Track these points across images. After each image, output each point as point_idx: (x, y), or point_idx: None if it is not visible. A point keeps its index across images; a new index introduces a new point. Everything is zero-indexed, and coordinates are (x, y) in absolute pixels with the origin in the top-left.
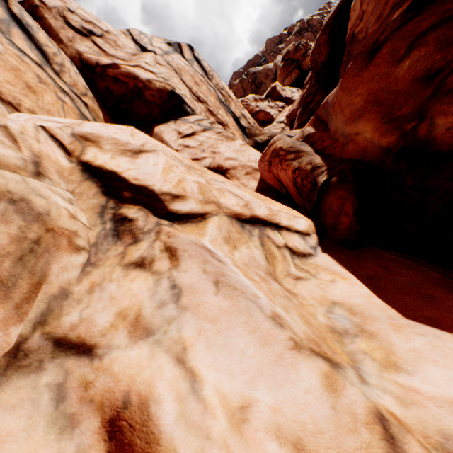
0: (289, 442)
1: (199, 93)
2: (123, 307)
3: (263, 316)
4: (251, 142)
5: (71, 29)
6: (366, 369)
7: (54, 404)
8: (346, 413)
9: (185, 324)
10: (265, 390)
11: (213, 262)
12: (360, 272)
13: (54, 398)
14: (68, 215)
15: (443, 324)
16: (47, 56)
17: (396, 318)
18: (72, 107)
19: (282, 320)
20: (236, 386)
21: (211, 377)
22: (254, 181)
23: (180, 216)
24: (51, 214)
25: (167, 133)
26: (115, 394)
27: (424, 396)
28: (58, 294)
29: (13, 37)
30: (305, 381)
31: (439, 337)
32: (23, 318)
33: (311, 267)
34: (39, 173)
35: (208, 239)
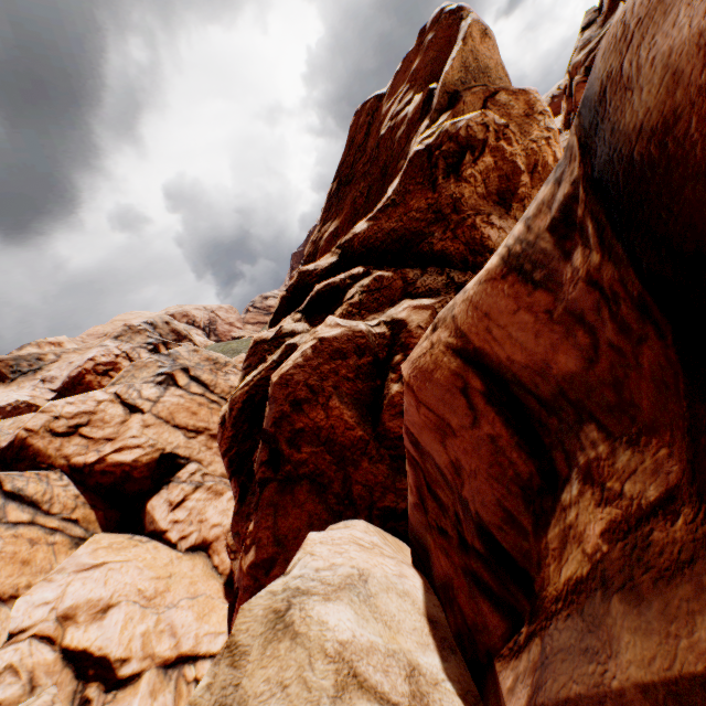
0: None
1: (198, 423)
2: None
3: None
4: None
5: (58, 437)
6: None
7: None
8: None
9: None
10: None
11: None
12: None
13: None
14: None
15: None
16: (38, 502)
17: None
18: (63, 540)
19: None
20: None
21: None
22: None
23: (125, 680)
24: None
25: (159, 508)
26: None
27: None
28: None
29: (9, 515)
30: None
31: None
32: None
33: None
34: (34, 686)
35: (140, 696)
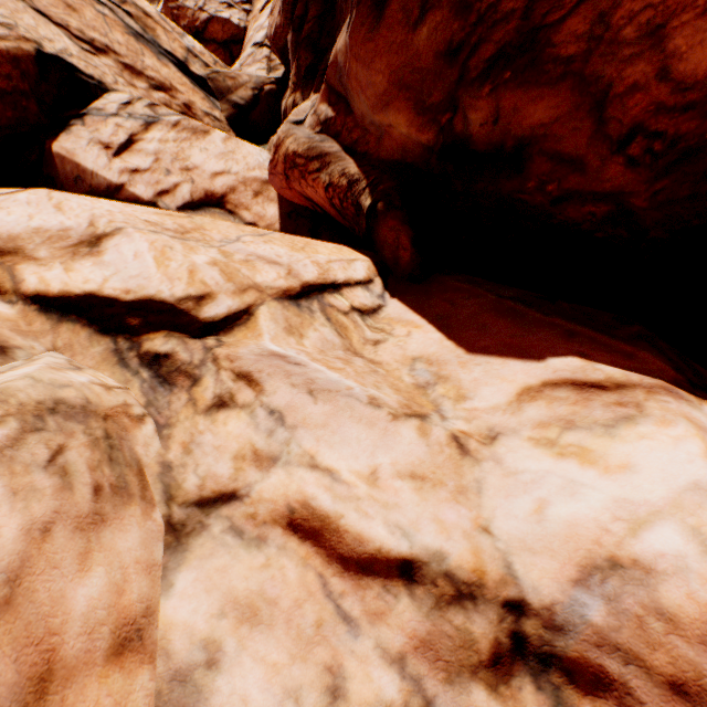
0: (407, 476)
1: (87, 30)
2: (235, 451)
3: (363, 405)
4: (228, 108)
5: None
6: (445, 409)
7: (239, 538)
8: (435, 445)
9: (302, 439)
10: (383, 455)
11: (295, 372)
12: (431, 314)
13: (236, 535)
14: (104, 390)
15: (492, 350)
16: None
17: (462, 356)
18: None
19: (378, 401)
20: (363, 462)
21: (343, 466)
22: (272, 205)
23: (221, 323)
24: (91, 400)
25: (83, 153)
26: (279, 510)
27: (480, 411)
28: (162, 470)
29: None
30: (407, 438)
31: (489, 363)
32: (153, 503)
33: (385, 324)
34: (1, 347)
35: (268, 339)
